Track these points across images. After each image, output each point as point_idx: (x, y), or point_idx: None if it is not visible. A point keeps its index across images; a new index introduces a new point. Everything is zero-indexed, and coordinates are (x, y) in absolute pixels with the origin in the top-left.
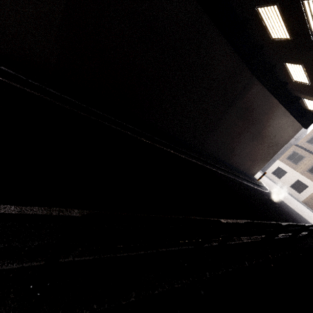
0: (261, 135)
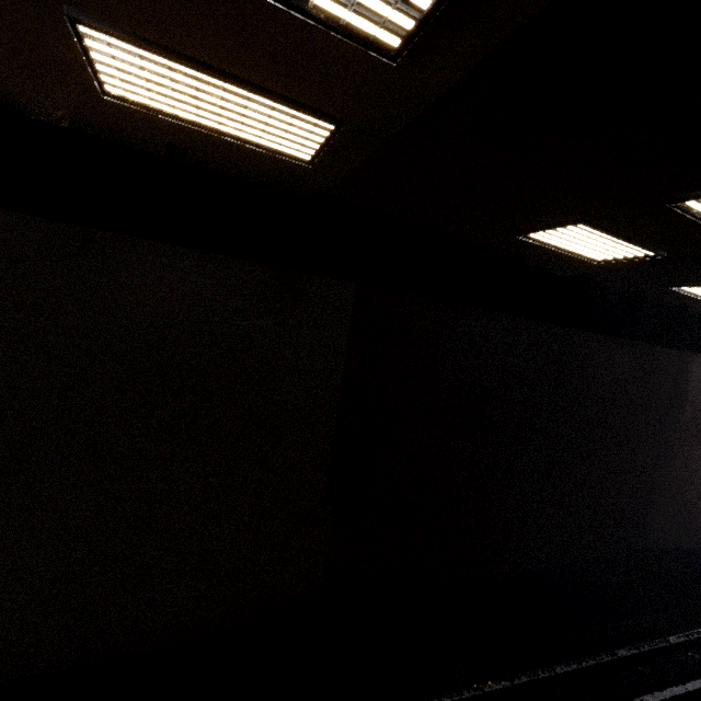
0: None
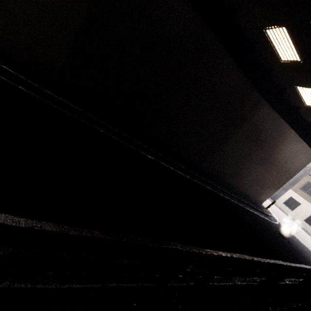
0: (270, 159)
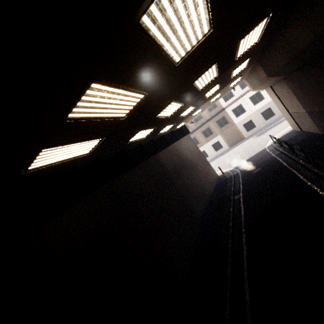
0: (192, 162)
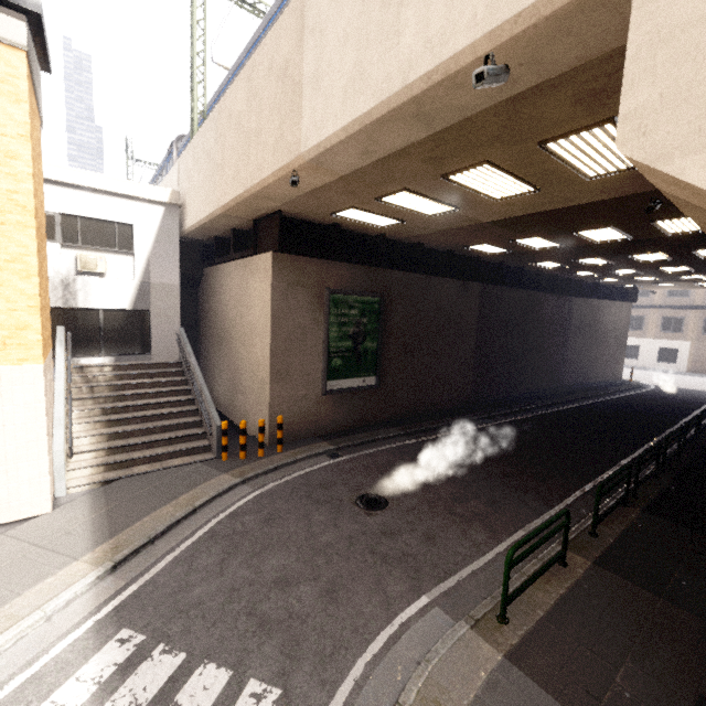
0: (603, 335)
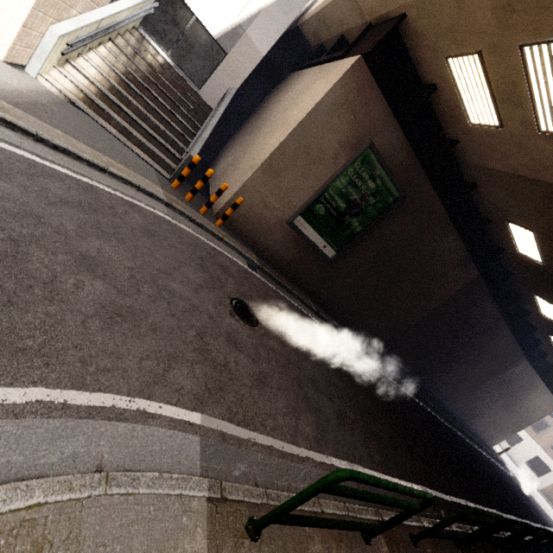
0: (515, 406)
